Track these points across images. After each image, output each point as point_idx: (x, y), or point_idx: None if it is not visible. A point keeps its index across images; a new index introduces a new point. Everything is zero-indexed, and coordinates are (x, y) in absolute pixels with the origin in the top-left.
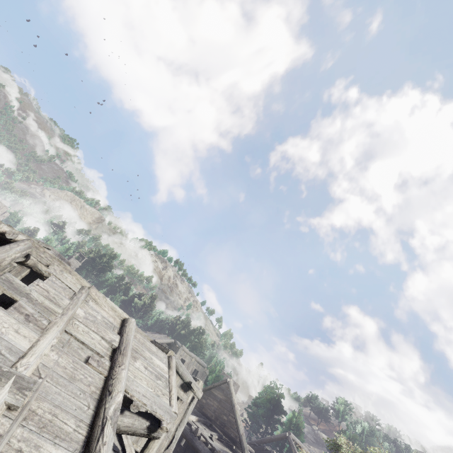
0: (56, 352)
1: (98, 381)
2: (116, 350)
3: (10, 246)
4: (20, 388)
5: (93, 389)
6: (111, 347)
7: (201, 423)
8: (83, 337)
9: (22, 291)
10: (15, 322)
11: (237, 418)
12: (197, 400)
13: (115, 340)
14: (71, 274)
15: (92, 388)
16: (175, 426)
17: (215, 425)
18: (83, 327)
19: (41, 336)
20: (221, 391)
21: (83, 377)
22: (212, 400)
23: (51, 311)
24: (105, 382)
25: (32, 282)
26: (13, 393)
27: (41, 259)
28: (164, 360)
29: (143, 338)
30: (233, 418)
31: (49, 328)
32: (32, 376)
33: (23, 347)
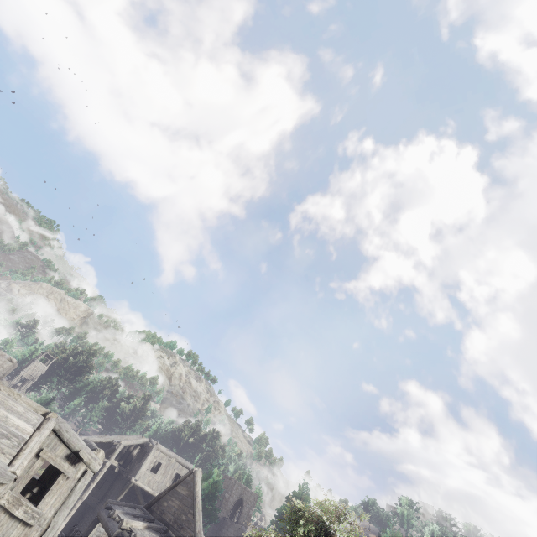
0: None
1: None
2: None
3: None
4: None
5: None
6: None
7: (150, 530)
8: None
9: None
10: None
11: (196, 513)
12: (93, 474)
13: None
14: None
15: None
16: (54, 510)
17: (172, 531)
18: None
19: None
20: (186, 485)
21: None
22: (174, 499)
23: None
24: None
25: None
26: None
27: None
28: (33, 421)
29: (4, 397)
30: (192, 515)
31: None
32: None
33: None
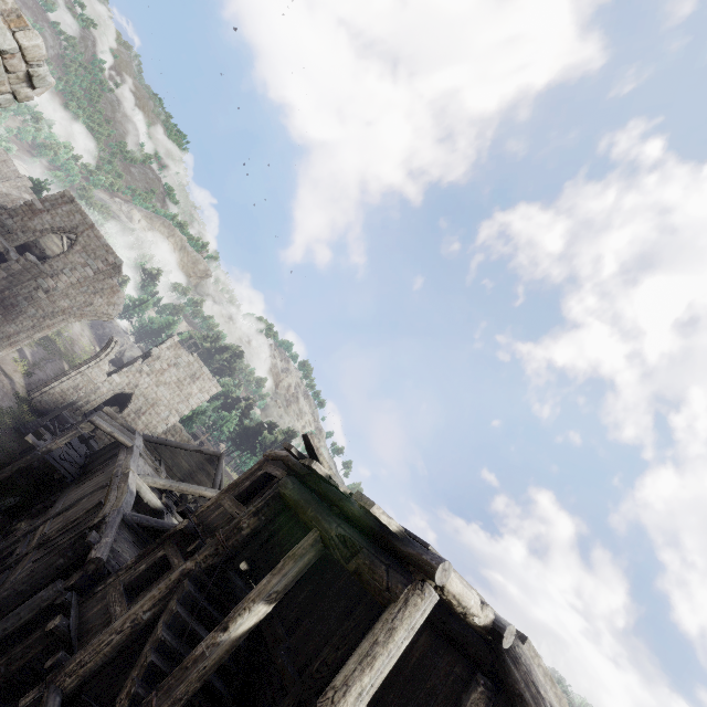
0: None
1: None
2: None
3: None
4: None
5: None
6: None
7: None
8: None
9: None
10: None
11: None
12: None
13: None
14: (560, 706)
15: None
16: None
17: None
18: None
19: None
20: None
21: None
22: None
23: None
24: None
25: None
26: None
27: None
28: None
29: None
30: None
31: None
32: None
33: None
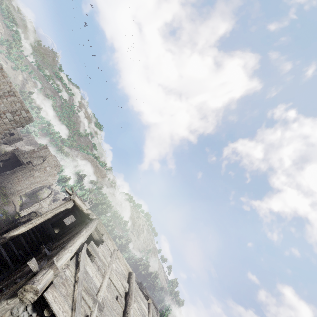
0: (107, 290)
1: (121, 312)
2: (127, 294)
3: (92, 224)
4: (99, 309)
5: (119, 316)
6: (125, 291)
7: None
8: (115, 283)
9: (96, 251)
10: (95, 270)
11: None
12: None
13: (127, 286)
14: (111, 241)
15: (119, 316)
16: None
17: None
18: (115, 276)
19: (103, 280)
20: None
21: (116, 308)
22: None
23: (105, 265)
24: (123, 313)
25: (99, 246)
26: (98, 311)
27: (100, 230)
28: (146, 305)
29: (137, 287)
30: None
31: (105, 275)
32: (101, 302)
33: (98, 285)
